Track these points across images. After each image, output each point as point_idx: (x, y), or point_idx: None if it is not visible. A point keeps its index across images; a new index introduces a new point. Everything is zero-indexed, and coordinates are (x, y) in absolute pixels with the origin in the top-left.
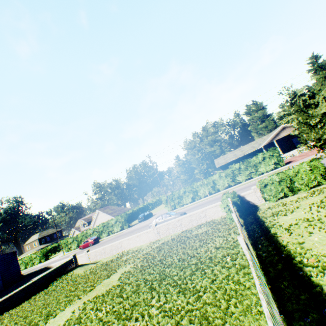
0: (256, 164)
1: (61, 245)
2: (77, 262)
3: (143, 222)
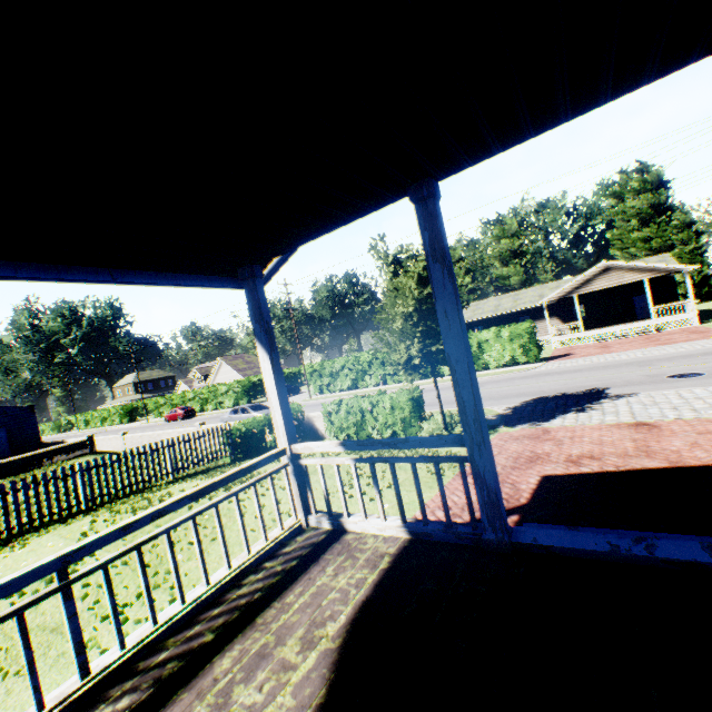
0: (484, 346)
1: (144, 406)
2: (94, 446)
3: None
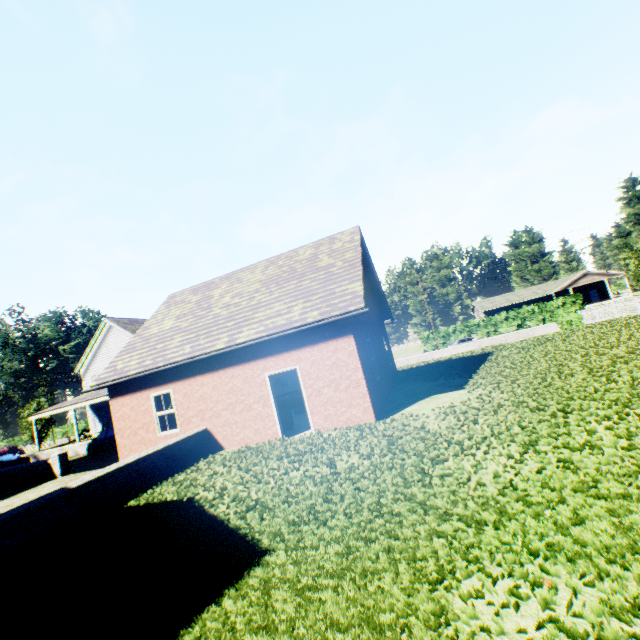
0: (552, 310)
1: None
2: None
3: None
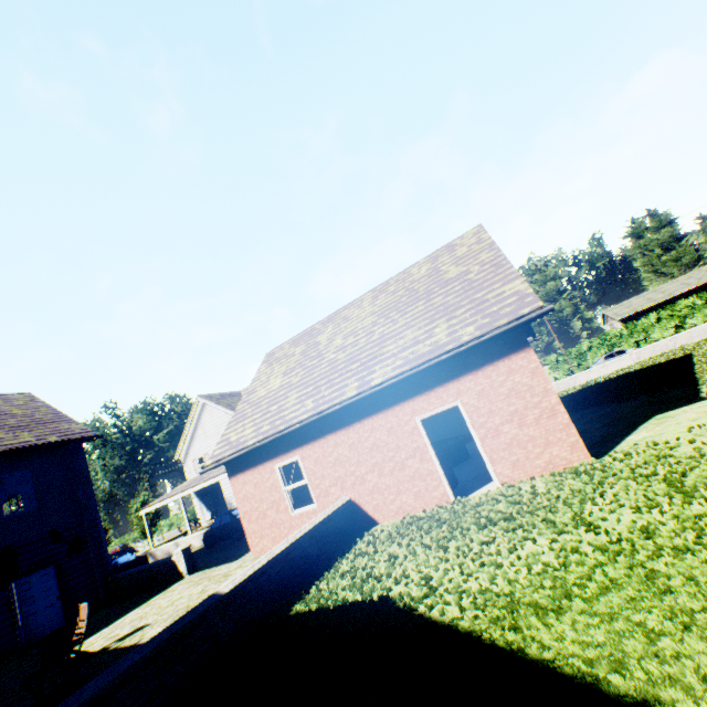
0: None
1: None
2: None
3: None
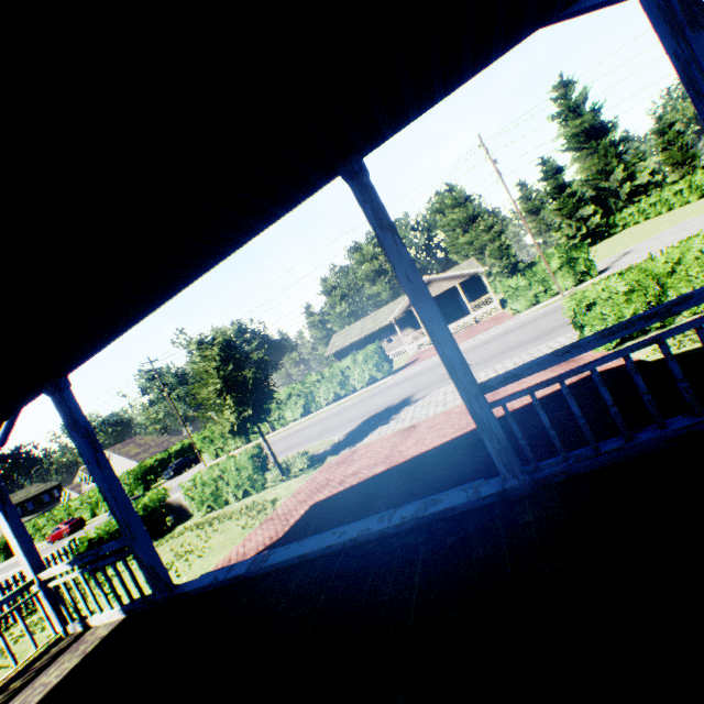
0: (347, 372)
1: None
2: None
3: (170, 482)
